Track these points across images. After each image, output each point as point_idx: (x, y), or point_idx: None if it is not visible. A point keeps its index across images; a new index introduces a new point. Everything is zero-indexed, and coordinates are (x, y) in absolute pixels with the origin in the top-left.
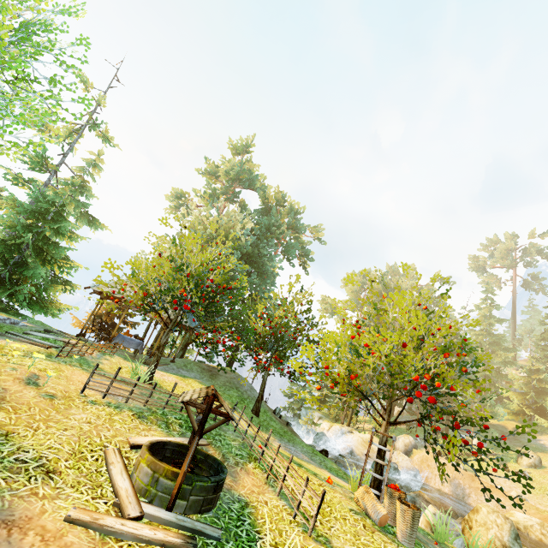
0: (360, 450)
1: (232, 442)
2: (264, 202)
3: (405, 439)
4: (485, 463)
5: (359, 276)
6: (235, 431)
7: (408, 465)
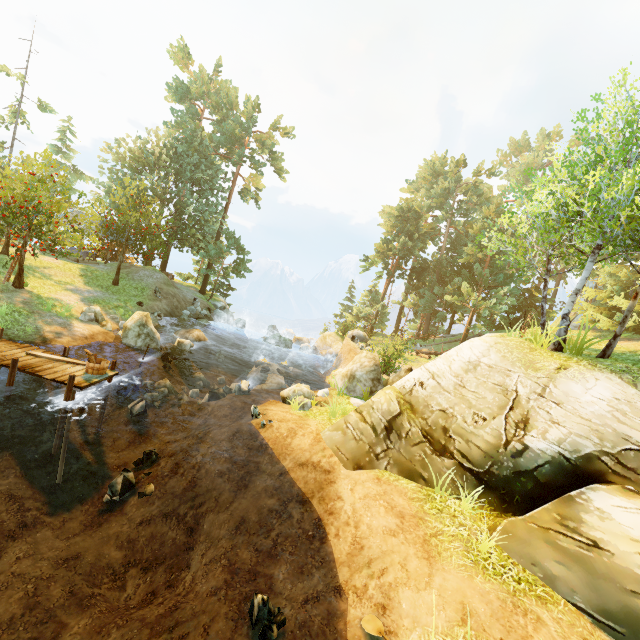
0: (317, 344)
1: None
2: (216, 112)
3: (350, 332)
4: None
5: (425, 168)
6: None
7: (336, 351)
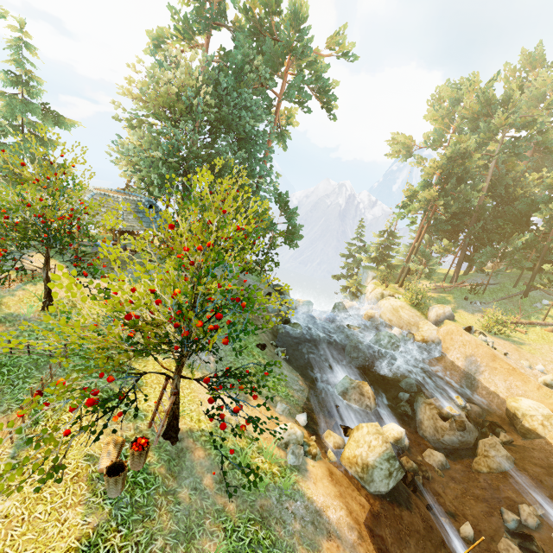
0: (387, 316)
1: (32, 385)
2: (248, 17)
3: (439, 310)
4: (552, 335)
5: (451, 90)
6: (59, 368)
7: (432, 335)
